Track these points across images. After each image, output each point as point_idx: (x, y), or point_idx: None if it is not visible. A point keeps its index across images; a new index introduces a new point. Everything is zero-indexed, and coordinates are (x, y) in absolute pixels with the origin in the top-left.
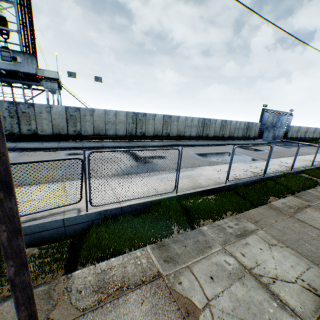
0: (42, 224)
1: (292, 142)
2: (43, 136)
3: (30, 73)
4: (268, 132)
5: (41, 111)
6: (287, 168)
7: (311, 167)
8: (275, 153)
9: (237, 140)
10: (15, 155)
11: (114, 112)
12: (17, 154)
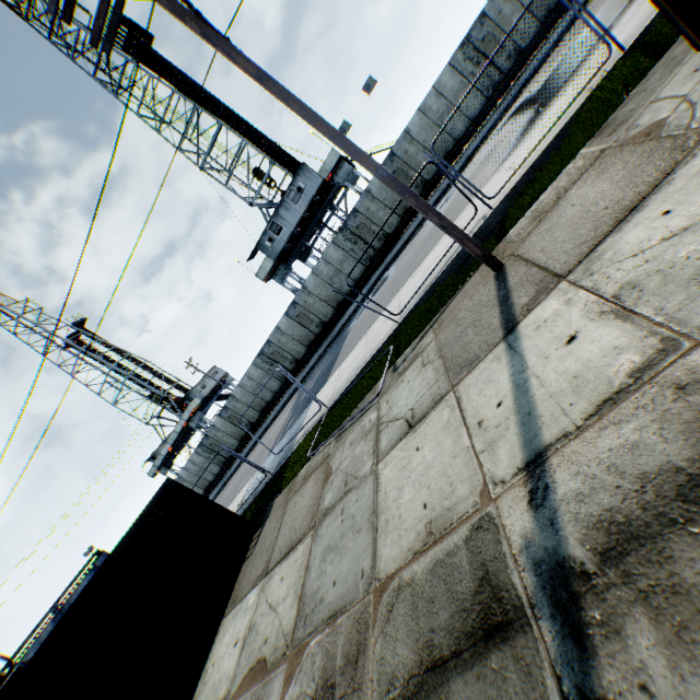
0: (460, 254)
1: None
2: (395, 231)
3: (320, 186)
4: None
5: (366, 208)
6: None
7: None
8: None
9: None
10: (393, 268)
11: (433, 93)
12: (394, 266)
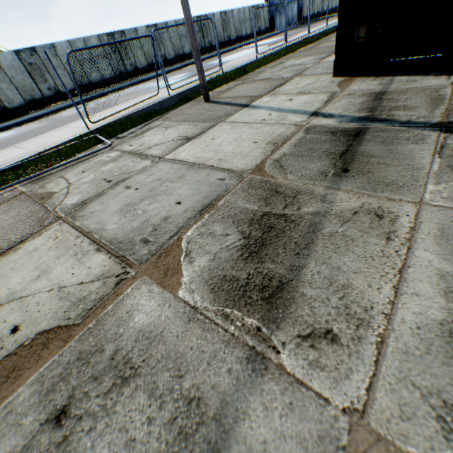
0: (149, 108)
1: (310, 22)
2: (16, 109)
3: None
4: (280, 16)
5: None
6: (306, 37)
7: (327, 29)
8: (293, 35)
9: (248, 41)
10: (21, 128)
11: (82, 41)
12: (22, 128)
